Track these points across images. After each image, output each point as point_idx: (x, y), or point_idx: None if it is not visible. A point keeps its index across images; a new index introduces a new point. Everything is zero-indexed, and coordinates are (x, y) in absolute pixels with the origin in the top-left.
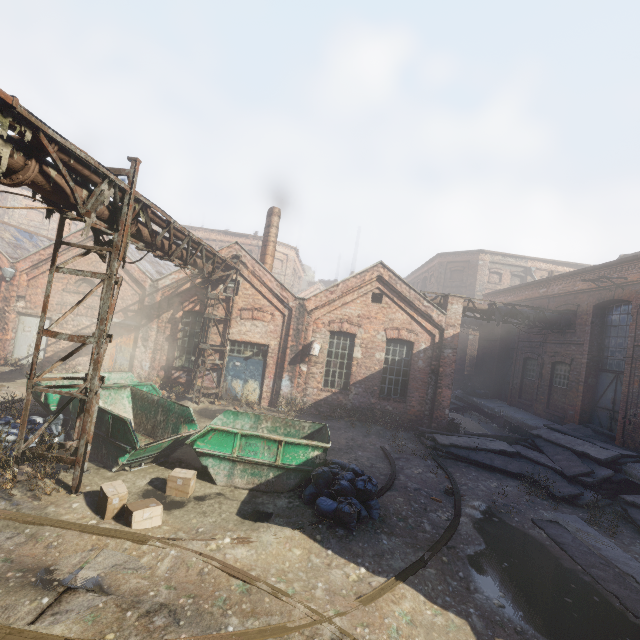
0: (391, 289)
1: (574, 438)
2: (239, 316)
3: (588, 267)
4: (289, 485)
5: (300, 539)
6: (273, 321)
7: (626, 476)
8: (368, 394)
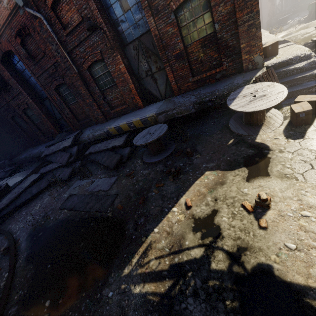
0: None
1: (58, 143)
2: None
3: None
4: None
5: None
6: None
7: (83, 143)
8: None
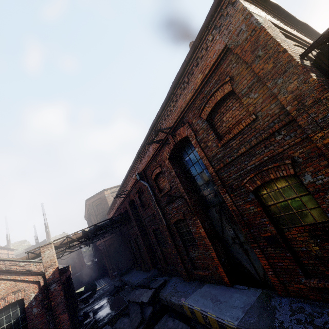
0: None
1: (142, 289)
2: None
3: (118, 189)
4: None
5: None
6: None
7: (162, 301)
8: None
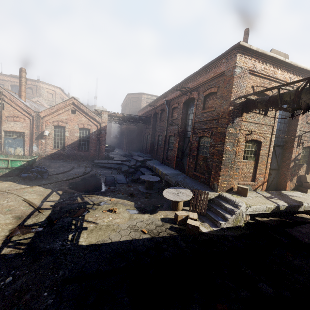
0: (79, 108)
1: (140, 157)
2: (6, 120)
3: (152, 101)
4: (15, 174)
5: (9, 182)
6: (25, 122)
7: (146, 164)
8: (73, 149)
